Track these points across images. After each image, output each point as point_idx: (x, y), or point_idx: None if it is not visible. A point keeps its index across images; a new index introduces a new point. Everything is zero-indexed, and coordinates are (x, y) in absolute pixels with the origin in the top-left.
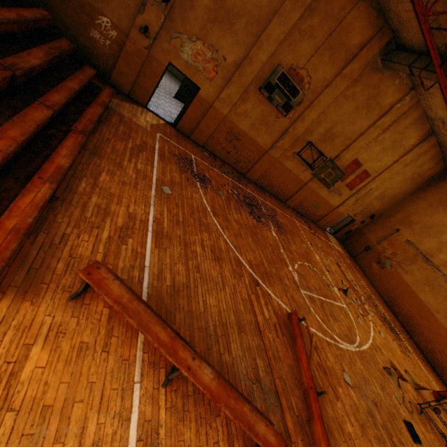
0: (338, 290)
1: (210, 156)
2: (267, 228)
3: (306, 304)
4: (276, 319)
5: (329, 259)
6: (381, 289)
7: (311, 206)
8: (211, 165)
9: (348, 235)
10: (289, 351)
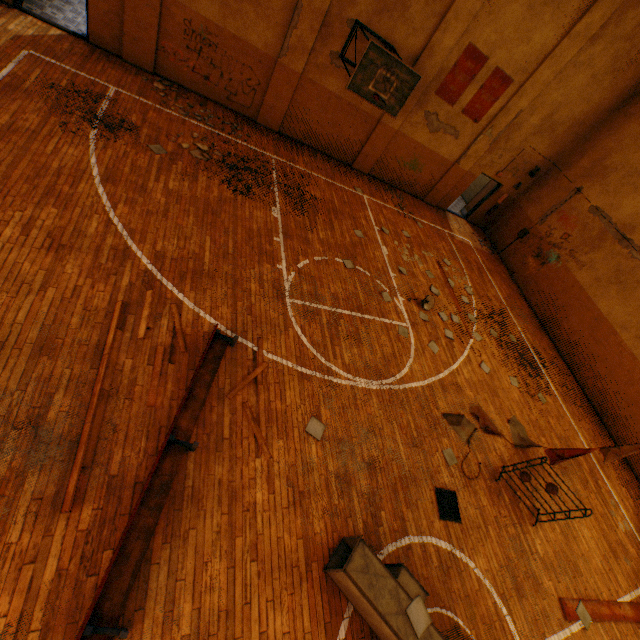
0: (406, 302)
1: (170, 91)
2: (263, 204)
3: (287, 319)
4: (171, 340)
5: (420, 255)
6: (536, 301)
7: (404, 167)
8: (160, 105)
9: (493, 215)
10: (170, 386)
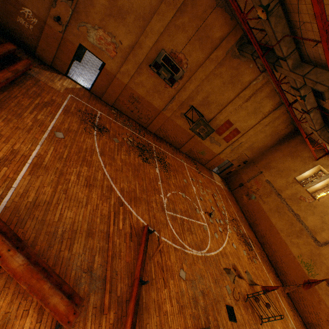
0: (204, 213)
1: (117, 113)
2: (152, 166)
3: (167, 221)
4: (130, 230)
5: (206, 191)
6: (247, 214)
7: (199, 153)
8: (115, 120)
9: (229, 174)
10: (132, 252)
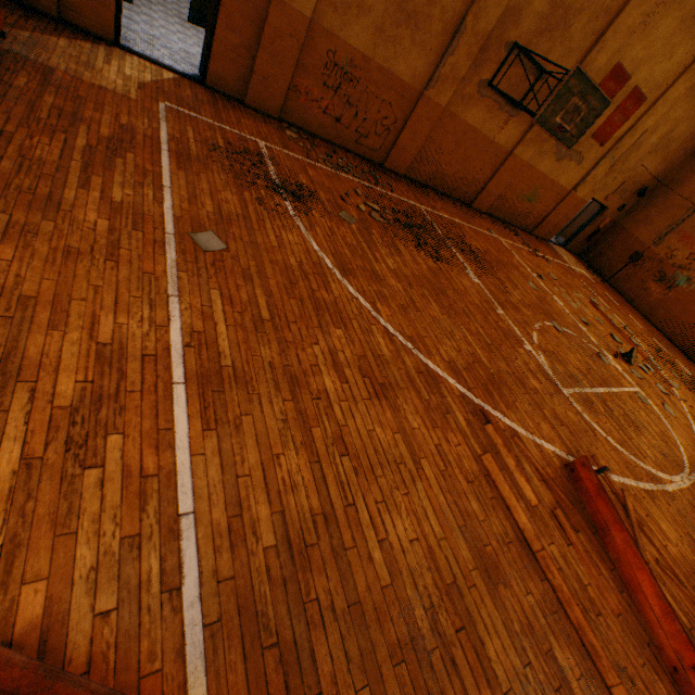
0: (614, 359)
1: (301, 138)
2: (458, 269)
3: (583, 418)
4: (550, 493)
5: (576, 298)
6: (671, 328)
7: (521, 200)
8: (307, 158)
9: (592, 240)
10: (602, 570)
